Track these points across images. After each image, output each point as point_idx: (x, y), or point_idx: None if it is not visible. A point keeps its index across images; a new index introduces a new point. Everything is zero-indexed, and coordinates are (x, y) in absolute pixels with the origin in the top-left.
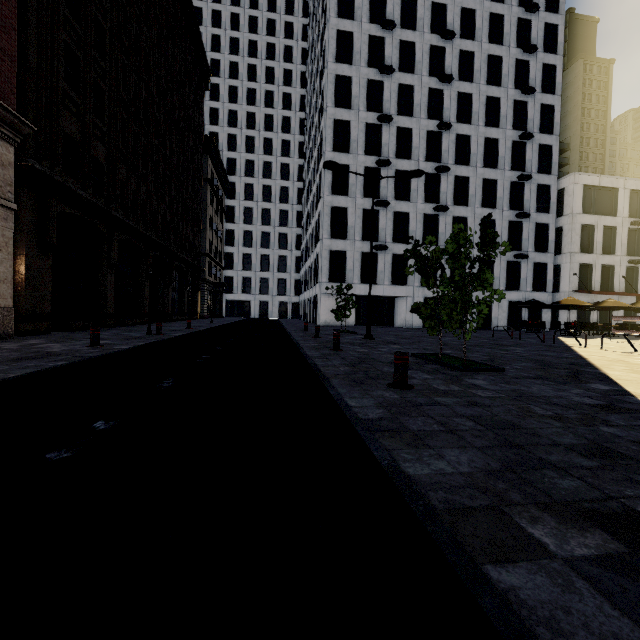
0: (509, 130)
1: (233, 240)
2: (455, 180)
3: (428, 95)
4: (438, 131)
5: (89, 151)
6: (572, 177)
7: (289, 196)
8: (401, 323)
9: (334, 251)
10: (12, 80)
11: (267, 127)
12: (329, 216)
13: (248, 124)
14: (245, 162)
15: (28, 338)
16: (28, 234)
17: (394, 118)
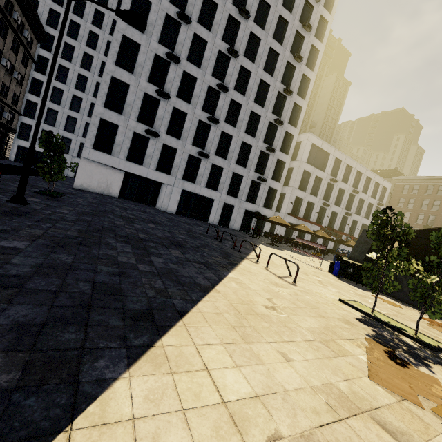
0: (279, 82)
1: (40, 91)
2: (231, 103)
3: (228, 20)
4: (228, 55)
5: None
6: (308, 135)
7: None
8: (159, 206)
9: (106, 121)
10: None
11: (102, 0)
12: (108, 85)
13: None
14: (70, 22)
15: None
16: None
17: (194, 23)
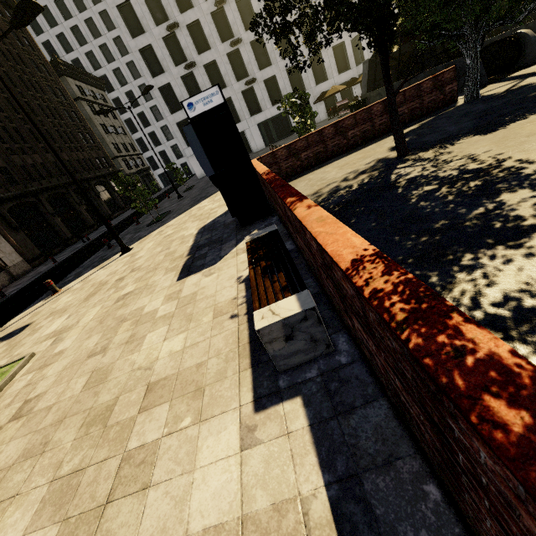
0: None
1: (135, 126)
2: (238, 3)
3: None
4: None
5: None
6: None
7: None
8: (252, 150)
9: (180, 122)
10: None
11: None
12: (161, 97)
13: (78, 6)
14: (100, 49)
15: (39, 267)
16: (5, 229)
17: None
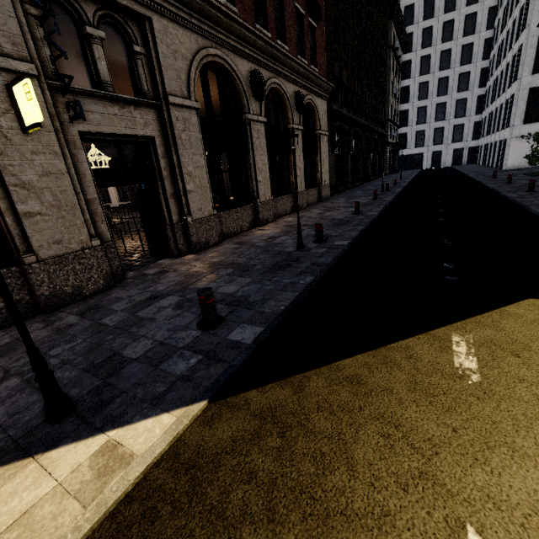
0: None
1: (408, 96)
2: None
3: None
4: None
5: (342, 80)
6: None
7: (476, 23)
8: None
9: (535, 88)
10: (324, 63)
11: None
12: (534, 48)
13: None
14: (424, 3)
15: (334, 198)
16: (328, 145)
17: None
